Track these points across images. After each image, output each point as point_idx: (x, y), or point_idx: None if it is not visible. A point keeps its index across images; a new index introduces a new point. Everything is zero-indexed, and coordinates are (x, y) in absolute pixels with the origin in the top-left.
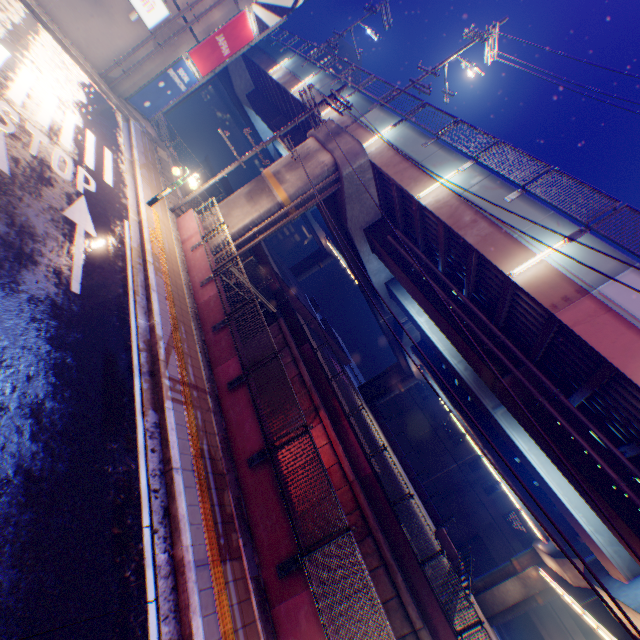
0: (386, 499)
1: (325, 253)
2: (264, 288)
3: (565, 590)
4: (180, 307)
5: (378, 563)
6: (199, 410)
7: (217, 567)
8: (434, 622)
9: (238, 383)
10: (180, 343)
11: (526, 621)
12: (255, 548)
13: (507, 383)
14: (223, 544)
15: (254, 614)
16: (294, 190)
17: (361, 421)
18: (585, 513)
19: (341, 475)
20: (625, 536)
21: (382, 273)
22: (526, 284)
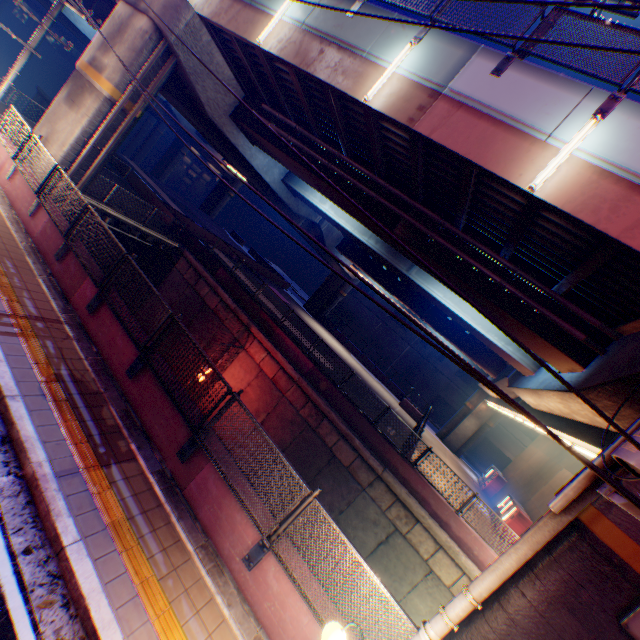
0: (332, 384)
1: (231, 179)
2: (156, 224)
3: (502, 406)
4: (1, 242)
5: (338, 438)
6: (49, 340)
7: (96, 473)
8: (393, 463)
9: (98, 303)
10: (5, 278)
11: (488, 445)
12: (156, 448)
13: (400, 231)
14: (104, 452)
15: (160, 500)
16: (119, 76)
17: (308, 332)
18: (496, 333)
19: (287, 379)
20: (517, 331)
21: (274, 169)
22: (383, 106)
